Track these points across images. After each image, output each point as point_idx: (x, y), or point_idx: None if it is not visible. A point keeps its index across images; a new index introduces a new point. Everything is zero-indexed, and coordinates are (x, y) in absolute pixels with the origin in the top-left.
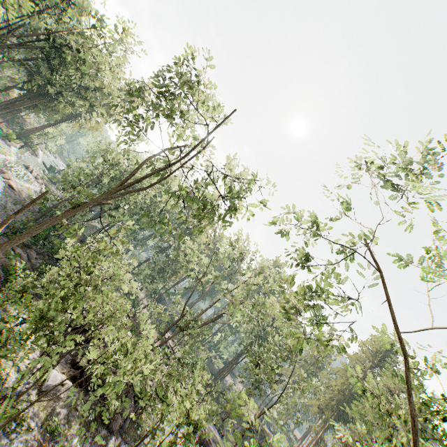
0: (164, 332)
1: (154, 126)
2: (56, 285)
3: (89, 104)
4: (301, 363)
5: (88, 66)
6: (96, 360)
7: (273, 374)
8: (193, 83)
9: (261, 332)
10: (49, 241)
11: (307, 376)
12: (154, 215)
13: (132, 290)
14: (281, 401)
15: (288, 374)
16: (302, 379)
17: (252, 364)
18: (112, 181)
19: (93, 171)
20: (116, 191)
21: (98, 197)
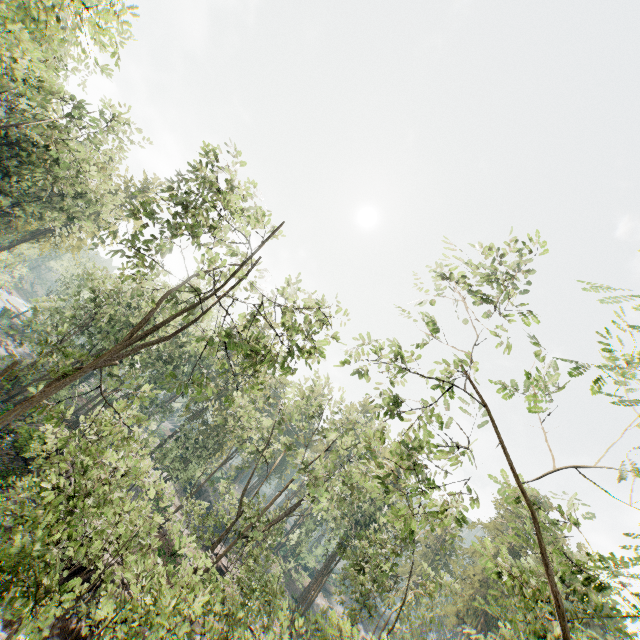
0: (212, 545)
1: (171, 249)
2: (32, 504)
3: (67, 216)
4: (422, 551)
5: (64, 168)
6: (110, 618)
7: (384, 578)
8: (223, 193)
9: (358, 514)
10: (10, 430)
11: (434, 570)
12: (178, 364)
13: (159, 491)
14: (401, 618)
15: (406, 573)
16: (426, 576)
17: (352, 568)
18: (110, 323)
19: (78, 311)
20: (124, 346)
21: (97, 358)
